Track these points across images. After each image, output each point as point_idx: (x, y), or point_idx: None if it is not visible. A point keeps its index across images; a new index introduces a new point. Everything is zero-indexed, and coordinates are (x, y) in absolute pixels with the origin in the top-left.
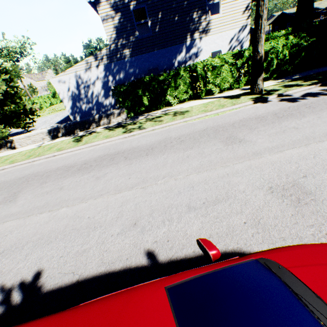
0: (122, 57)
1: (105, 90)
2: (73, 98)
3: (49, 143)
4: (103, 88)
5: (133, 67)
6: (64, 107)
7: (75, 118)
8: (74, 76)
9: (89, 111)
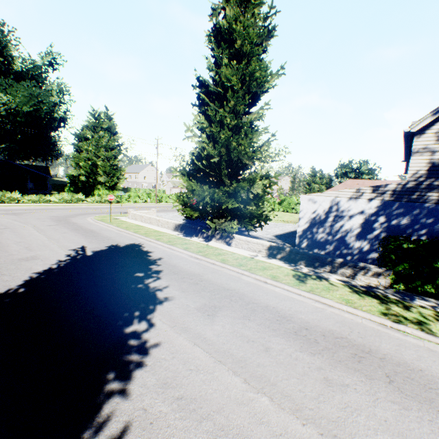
0: (418, 200)
1: (363, 229)
2: (313, 221)
3: (263, 260)
4: (361, 226)
5: (432, 217)
6: (285, 219)
7: (301, 242)
8: (330, 200)
9: (323, 243)
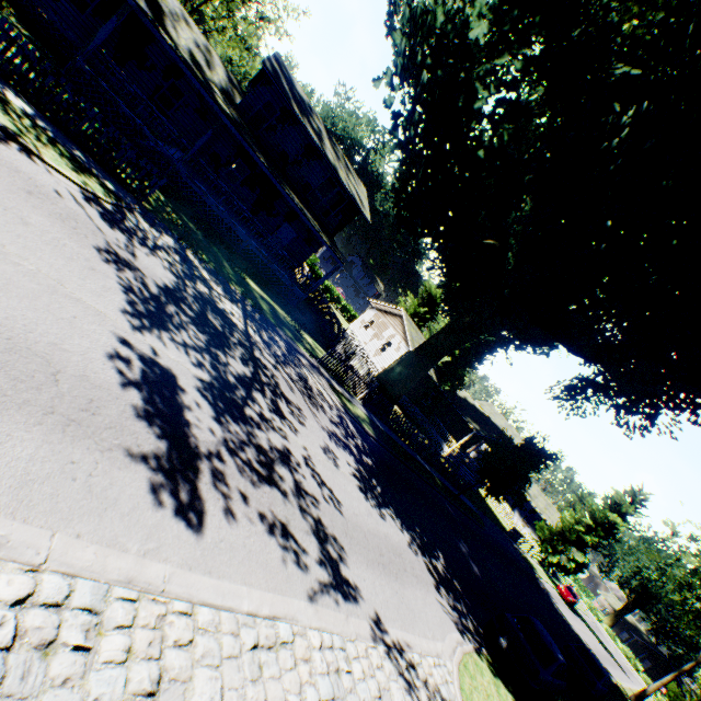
0: None
1: None
2: None
3: None
4: None
5: None
6: None
7: None
8: None
9: None
